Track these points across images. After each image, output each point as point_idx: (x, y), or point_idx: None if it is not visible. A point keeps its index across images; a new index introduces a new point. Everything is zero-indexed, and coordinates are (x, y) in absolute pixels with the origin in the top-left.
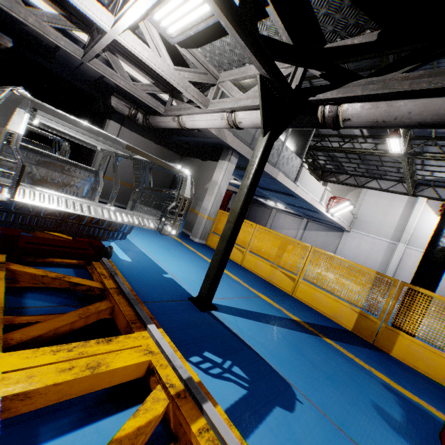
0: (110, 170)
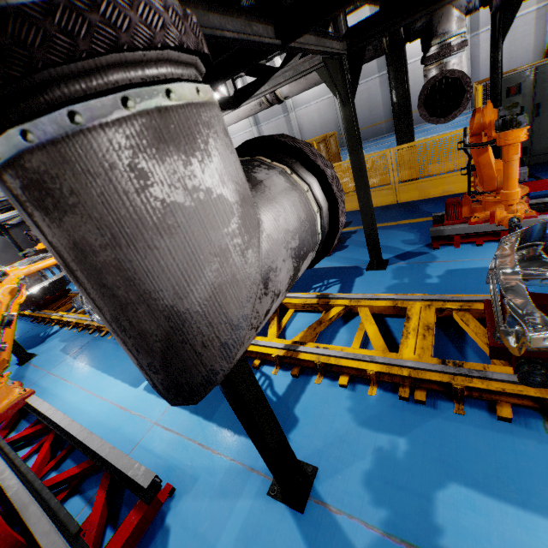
0: (1, 263)
